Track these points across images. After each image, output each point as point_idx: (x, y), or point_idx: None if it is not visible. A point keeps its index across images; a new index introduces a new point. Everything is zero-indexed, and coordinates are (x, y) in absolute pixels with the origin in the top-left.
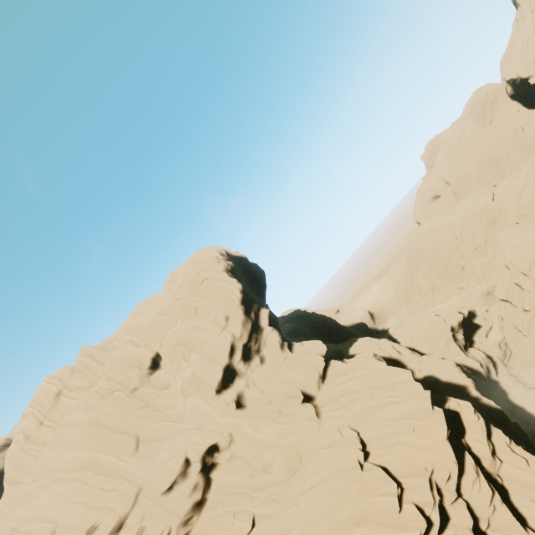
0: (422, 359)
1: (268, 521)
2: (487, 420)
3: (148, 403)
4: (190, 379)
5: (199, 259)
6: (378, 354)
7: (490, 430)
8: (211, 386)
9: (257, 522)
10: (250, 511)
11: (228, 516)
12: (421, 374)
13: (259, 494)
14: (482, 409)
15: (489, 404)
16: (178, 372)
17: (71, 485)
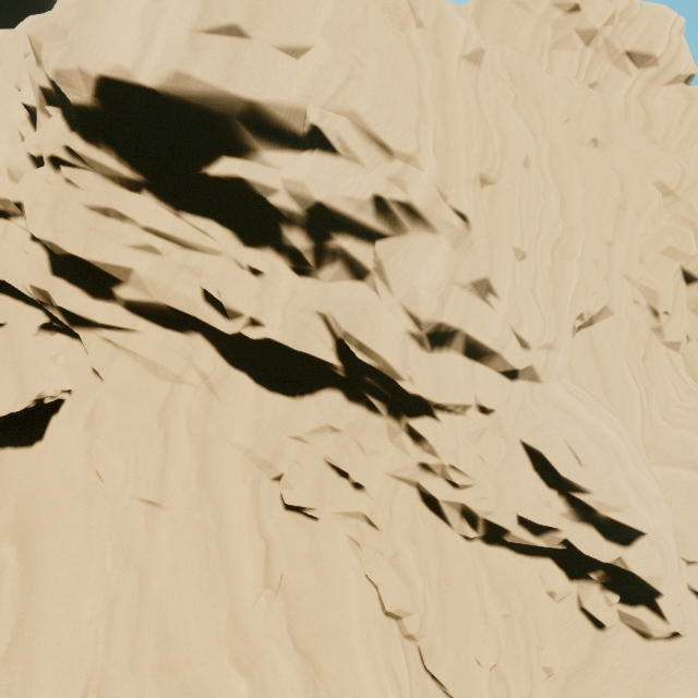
0: None
1: None
2: None
3: (660, 328)
4: None
5: None
6: None
7: None
8: None
9: None
10: None
11: (495, 653)
12: None
13: None
14: None
15: None
16: None
17: (539, 183)
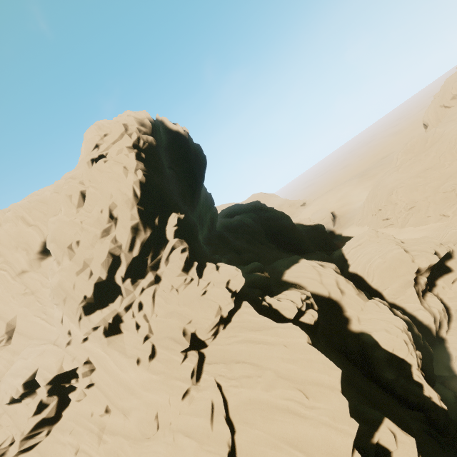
0: (367, 306)
1: None
2: (423, 427)
3: (33, 291)
4: (55, 289)
5: (105, 125)
6: (315, 290)
7: None
8: (79, 304)
9: None
10: (92, 456)
11: (70, 451)
12: (359, 327)
13: (108, 440)
14: (421, 401)
15: (432, 398)
16: (50, 274)
17: None
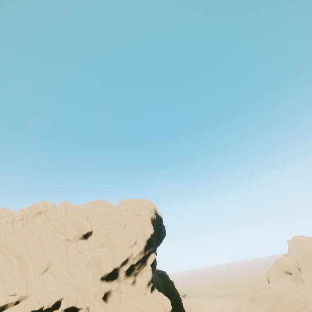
0: None
1: None
2: None
3: (67, 252)
4: (97, 258)
5: (144, 203)
6: None
7: None
8: (102, 272)
9: None
10: None
11: None
12: None
13: None
14: None
15: None
16: (94, 249)
17: (7, 262)
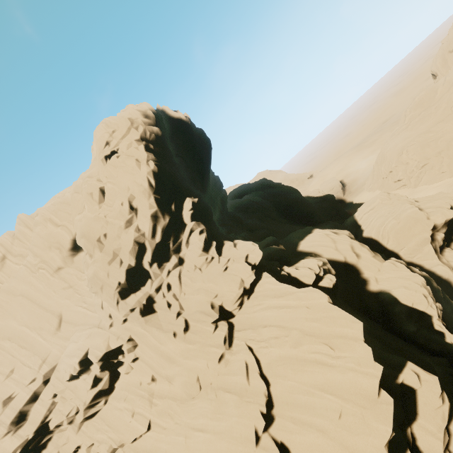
0: (384, 267)
1: (161, 432)
2: (446, 370)
3: (71, 285)
4: (92, 279)
5: (112, 122)
6: (330, 257)
7: (452, 413)
8: (115, 290)
9: (152, 427)
10: (146, 417)
11: (127, 414)
12: (377, 287)
13: (158, 403)
14: (443, 348)
15: None
16: (84, 267)
17: None
